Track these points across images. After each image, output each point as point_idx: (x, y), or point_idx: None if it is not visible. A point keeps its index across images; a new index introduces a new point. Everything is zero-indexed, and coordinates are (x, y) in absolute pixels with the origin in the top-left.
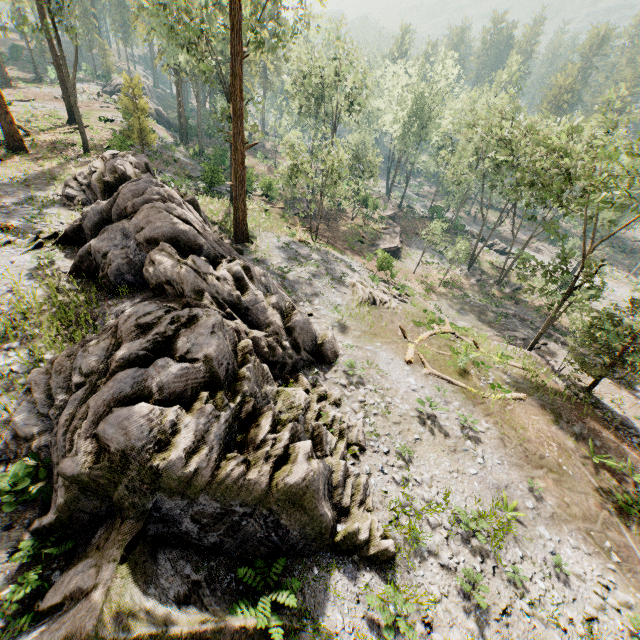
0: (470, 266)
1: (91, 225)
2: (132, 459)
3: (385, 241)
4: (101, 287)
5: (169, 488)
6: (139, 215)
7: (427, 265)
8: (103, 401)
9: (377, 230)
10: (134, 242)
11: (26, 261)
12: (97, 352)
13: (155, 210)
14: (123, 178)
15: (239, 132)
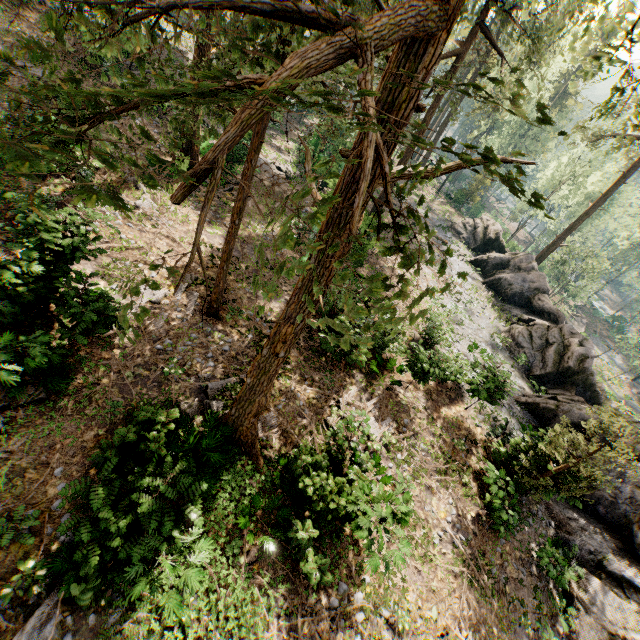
0: (635, 379)
1: (494, 263)
2: (586, 371)
3: (574, 325)
4: (495, 295)
5: (585, 385)
6: (533, 275)
7: (598, 359)
8: (578, 352)
9: (570, 314)
10: (527, 286)
11: (461, 266)
12: (557, 334)
13: (543, 277)
14: (497, 238)
15: (563, 238)
